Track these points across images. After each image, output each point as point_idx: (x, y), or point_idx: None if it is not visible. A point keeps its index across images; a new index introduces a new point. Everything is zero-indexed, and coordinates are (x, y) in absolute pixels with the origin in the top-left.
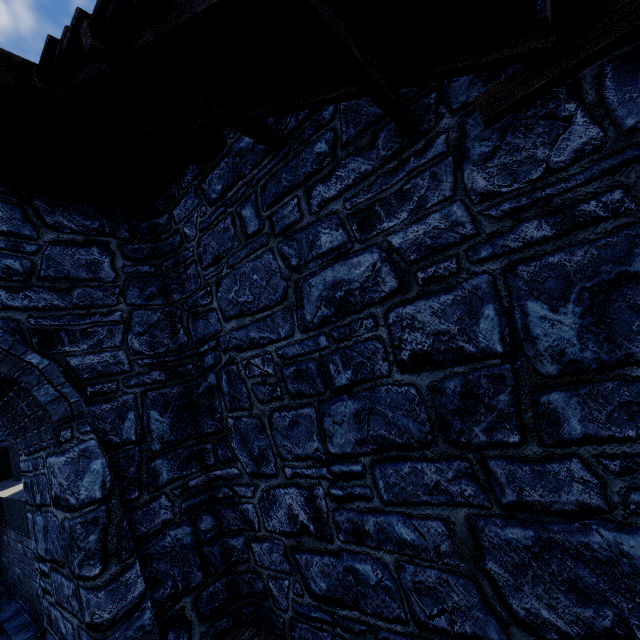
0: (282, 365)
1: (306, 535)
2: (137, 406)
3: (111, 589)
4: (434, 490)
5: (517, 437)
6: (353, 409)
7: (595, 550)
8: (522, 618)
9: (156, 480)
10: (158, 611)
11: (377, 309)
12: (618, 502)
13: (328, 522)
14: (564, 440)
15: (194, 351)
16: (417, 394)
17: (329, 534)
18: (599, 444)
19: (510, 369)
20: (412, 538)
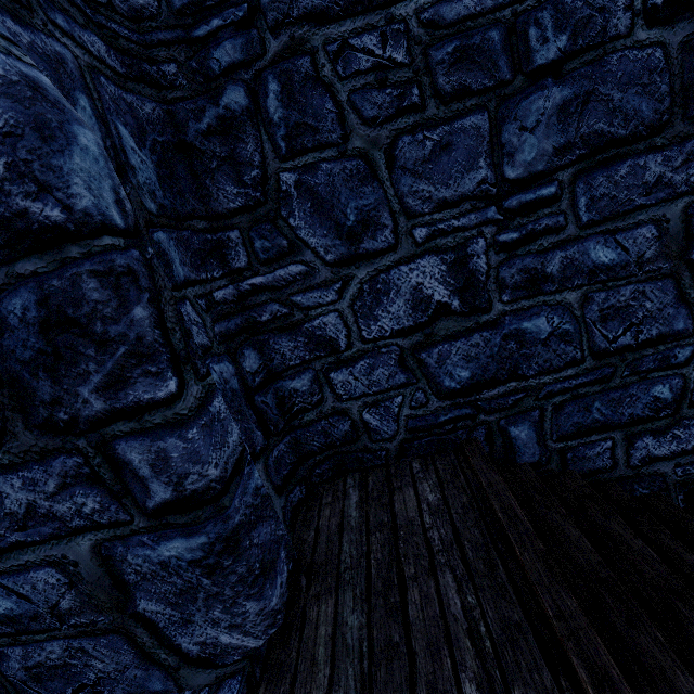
0: (429, 41)
1: (444, 319)
2: (88, 90)
3: (203, 425)
4: (654, 187)
5: None
6: (559, 100)
7: None
8: None
9: (169, 270)
10: None
11: None
12: None
13: (487, 285)
14: None
15: (178, 33)
16: (663, 58)
17: (486, 301)
18: None
19: None
20: (611, 258)
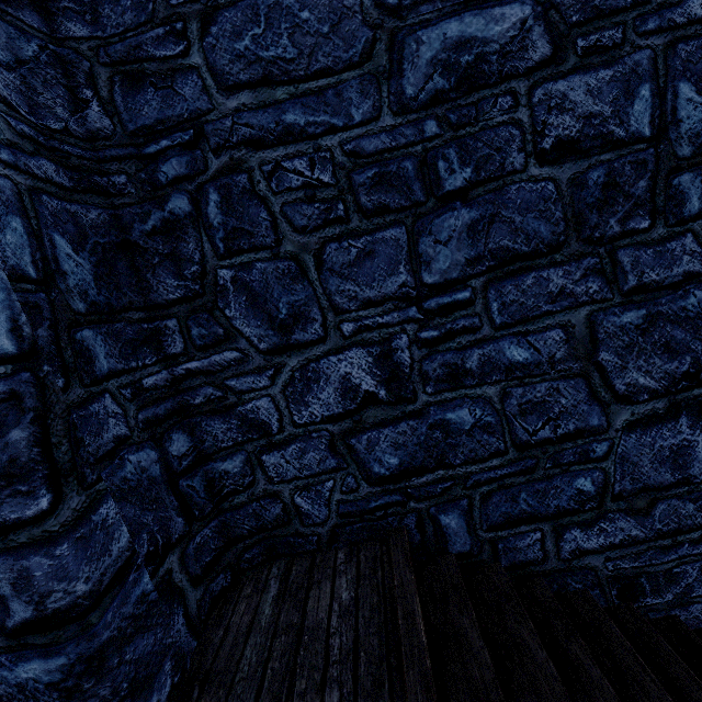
0: (352, 167)
1: (372, 407)
2: (25, 211)
3: (79, 538)
4: (558, 296)
5: (647, 222)
6: (468, 220)
7: (689, 310)
8: (622, 393)
9: (90, 365)
10: None
11: (520, 83)
12: None
13: (411, 377)
14: (684, 218)
15: (130, 150)
16: (555, 190)
17: (411, 392)
18: None
19: (653, 154)
20: (525, 357)
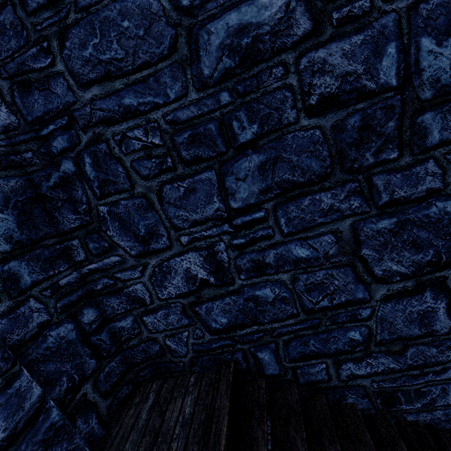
0: (173, 132)
1: (206, 288)
2: None
3: None
4: (328, 212)
5: (396, 153)
6: (258, 162)
7: (431, 217)
8: (380, 276)
9: (16, 284)
10: (59, 408)
11: (288, 55)
12: (450, 182)
13: (229, 269)
14: (427, 148)
15: (31, 135)
16: (321, 135)
17: (230, 278)
18: (447, 145)
19: (400, 99)
20: (307, 254)
